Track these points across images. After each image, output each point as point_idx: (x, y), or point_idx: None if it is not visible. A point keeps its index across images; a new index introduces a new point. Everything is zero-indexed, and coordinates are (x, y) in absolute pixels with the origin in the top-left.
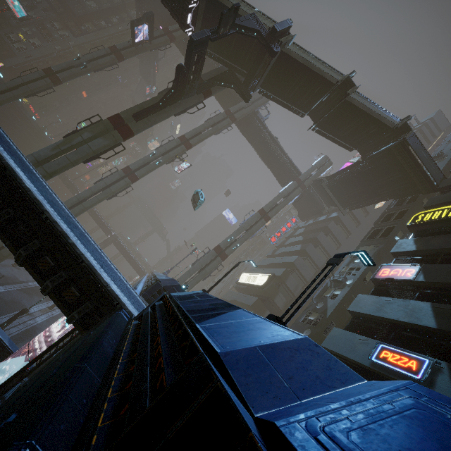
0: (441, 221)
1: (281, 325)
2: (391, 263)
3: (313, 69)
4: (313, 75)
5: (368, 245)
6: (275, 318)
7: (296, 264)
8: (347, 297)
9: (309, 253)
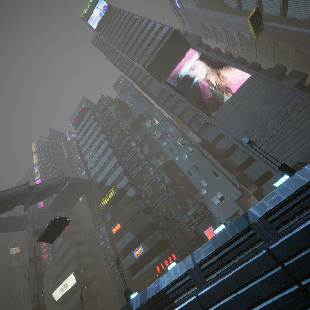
0: (109, 202)
1: (138, 294)
2: (112, 226)
3: (8, 198)
4: (9, 199)
5: (97, 220)
6: (126, 291)
7: (77, 252)
8: (112, 245)
9: (75, 241)
